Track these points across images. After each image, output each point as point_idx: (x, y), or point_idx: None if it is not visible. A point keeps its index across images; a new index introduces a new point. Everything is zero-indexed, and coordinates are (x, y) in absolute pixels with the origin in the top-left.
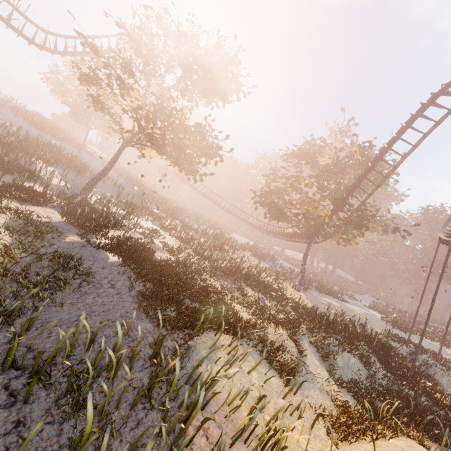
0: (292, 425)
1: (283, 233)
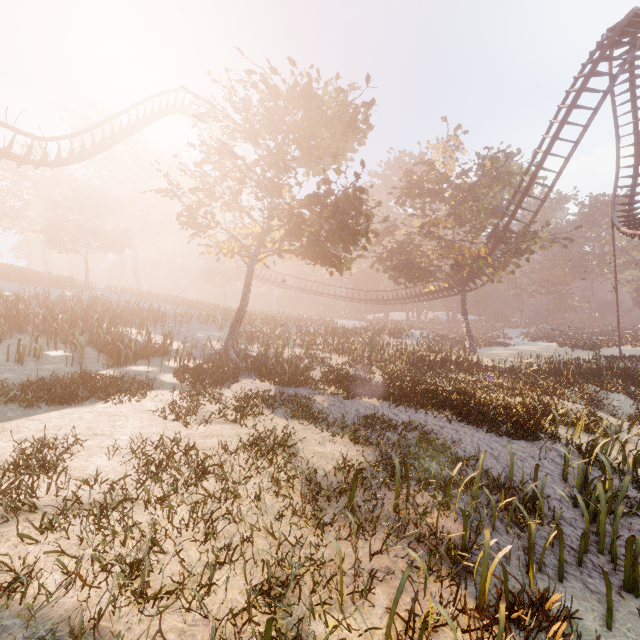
0: None
1: (411, 295)
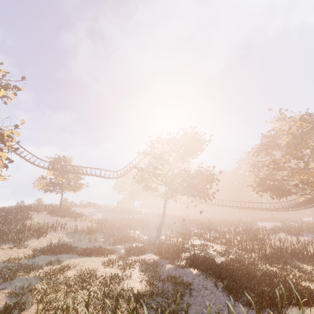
0: None
1: (299, 203)
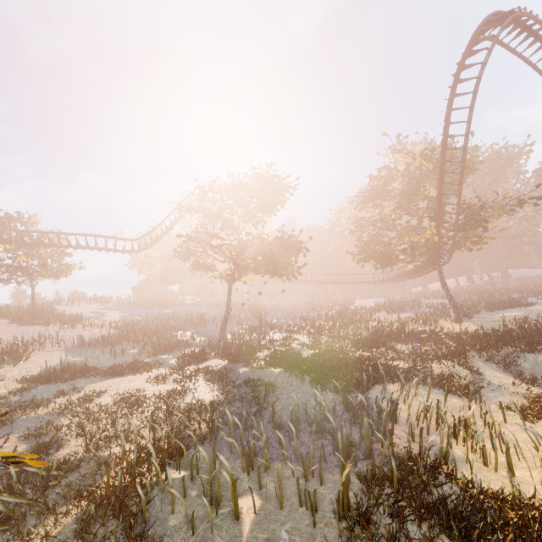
0: (470, 412)
1: (407, 272)
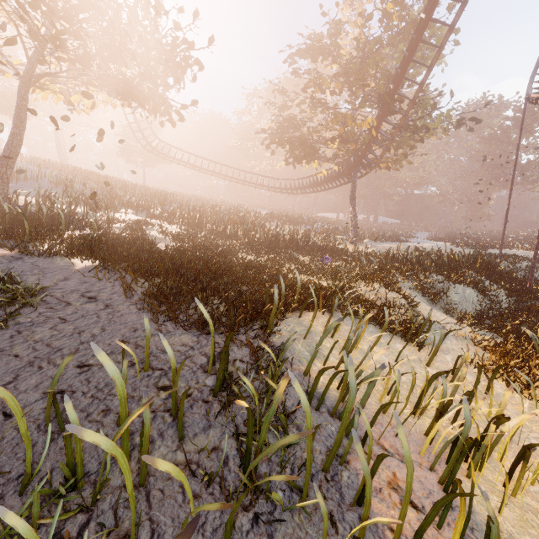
0: (504, 401)
1: (314, 183)
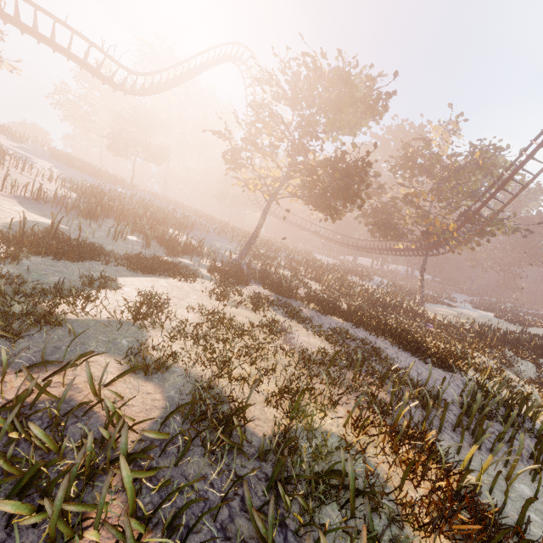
0: None
1: (382, 248)
